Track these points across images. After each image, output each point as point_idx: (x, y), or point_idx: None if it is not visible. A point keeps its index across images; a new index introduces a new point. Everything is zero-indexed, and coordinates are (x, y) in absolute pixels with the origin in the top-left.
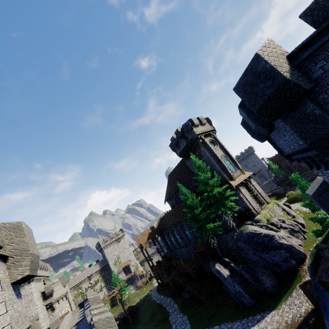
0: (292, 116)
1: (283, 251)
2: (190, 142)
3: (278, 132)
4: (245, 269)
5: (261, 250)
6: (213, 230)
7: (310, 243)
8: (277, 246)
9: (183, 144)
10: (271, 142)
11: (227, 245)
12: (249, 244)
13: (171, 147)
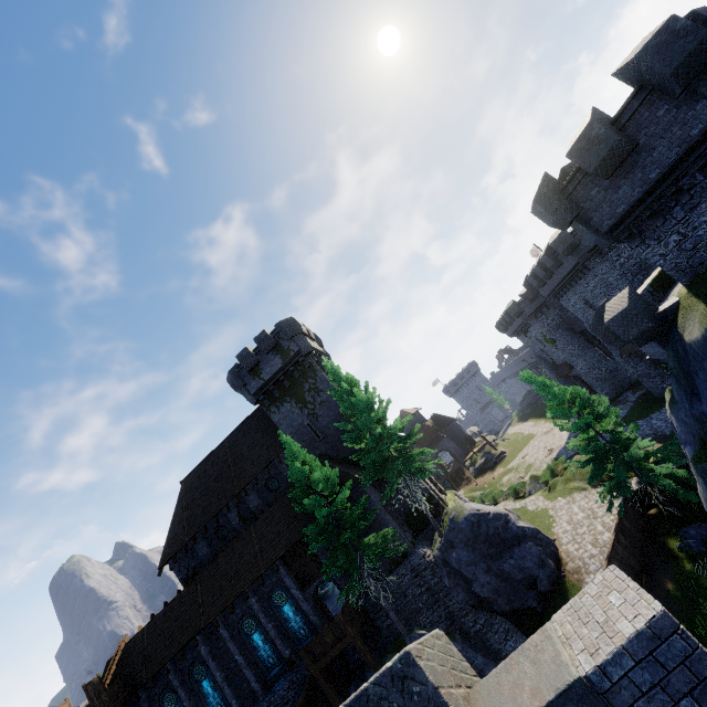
0: (706, 79)
1: (531, 543)
2: (294, 360)
3: (638, 156)
4: (469, 641)
5: (498, 555)
6: (383, 548)
7: (545, 531)
8: (519, 535)
9: (273, 365)
10: (581, 220)
11: (404, 606)
12: (474, 547)
13: (236, 376)
